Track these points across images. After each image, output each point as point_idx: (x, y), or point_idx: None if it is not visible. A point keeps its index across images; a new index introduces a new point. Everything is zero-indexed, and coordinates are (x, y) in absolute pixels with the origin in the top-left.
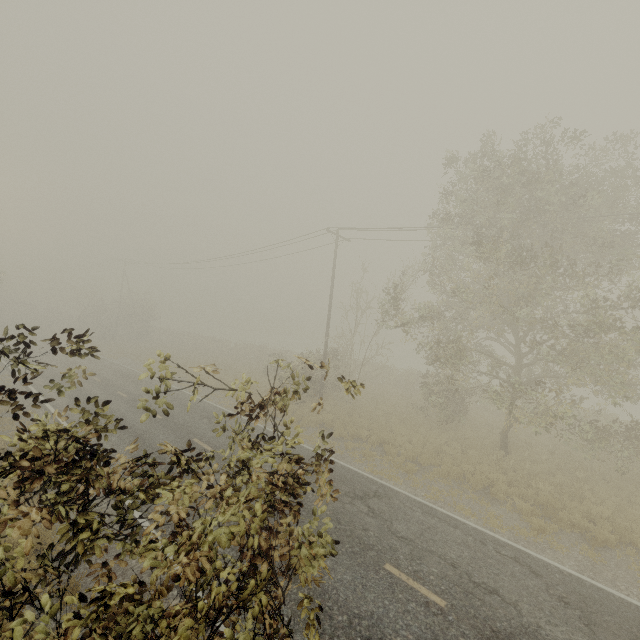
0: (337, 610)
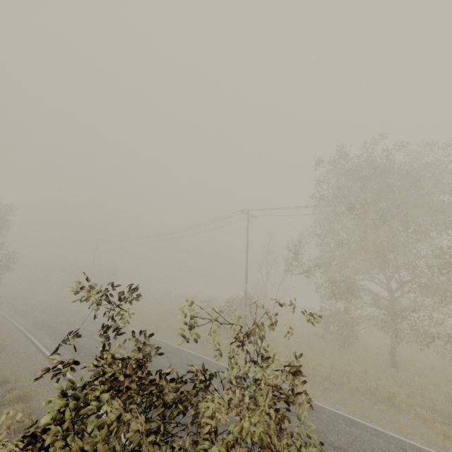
0: None
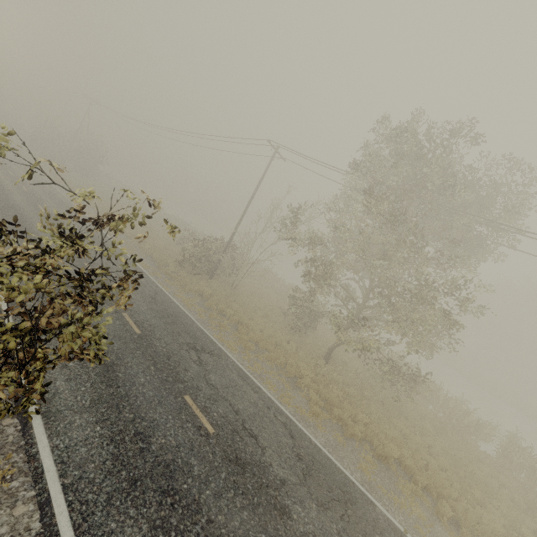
0: (128, 409)
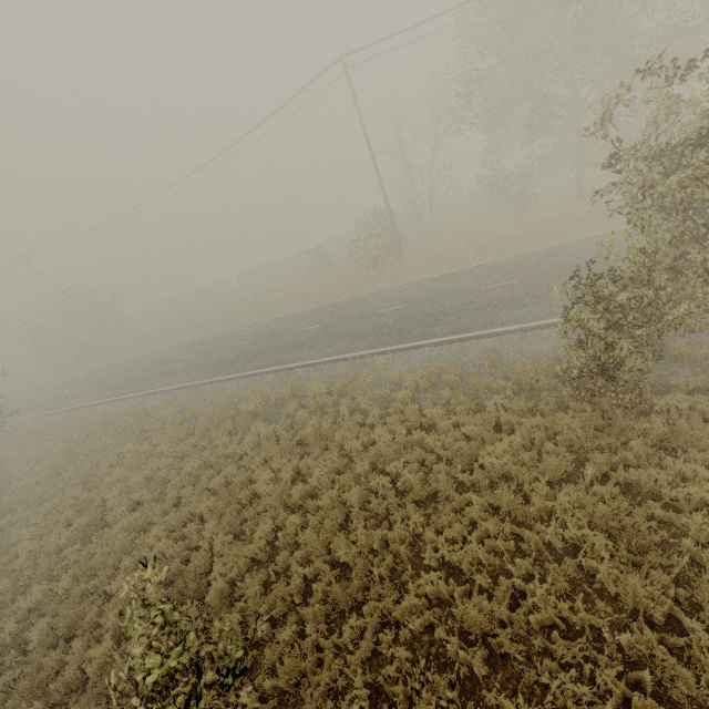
0: None
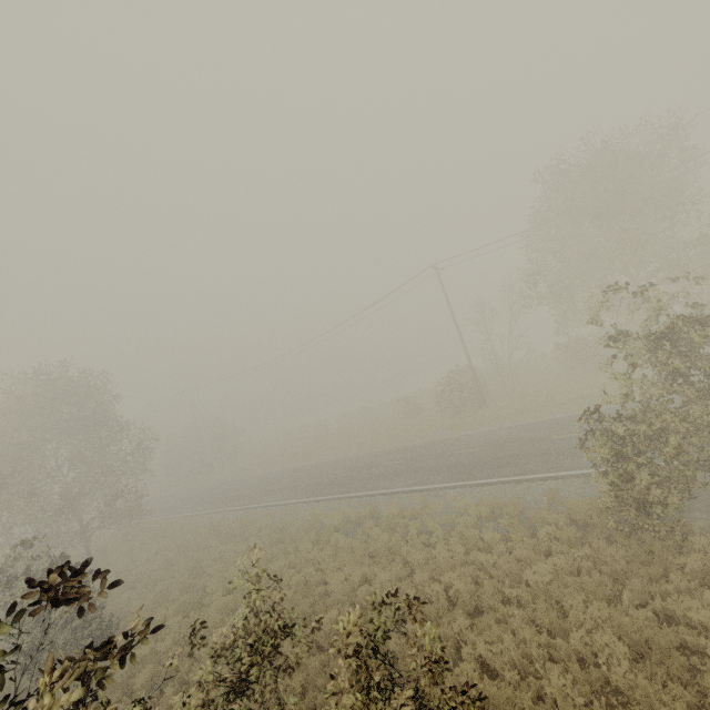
0: None
